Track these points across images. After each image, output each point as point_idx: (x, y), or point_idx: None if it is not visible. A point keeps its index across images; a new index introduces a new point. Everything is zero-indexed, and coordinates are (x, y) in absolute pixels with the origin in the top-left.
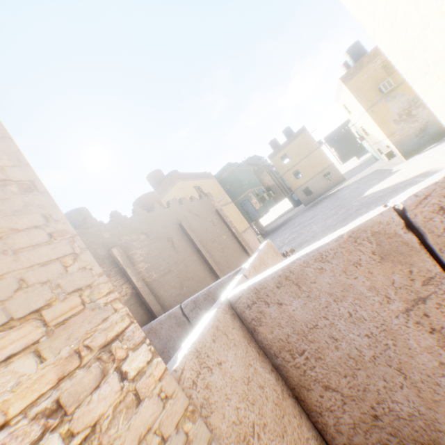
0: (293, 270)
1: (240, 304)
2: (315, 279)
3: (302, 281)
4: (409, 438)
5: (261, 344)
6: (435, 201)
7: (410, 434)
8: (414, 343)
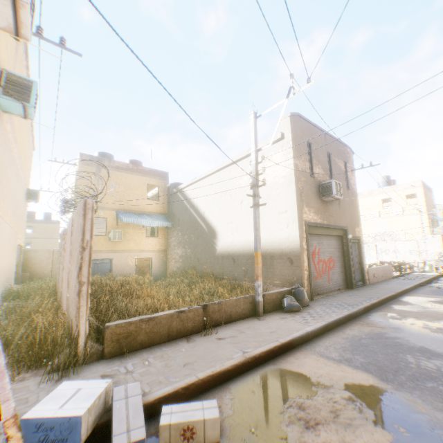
0: (38, 250)
1: (25, 250)
2: (40, 252)
3: (38, 251)
4: (35, 275)
5: (23, 257)
6: (58, 250)
7: (35, 274)
8: (45, 263)
